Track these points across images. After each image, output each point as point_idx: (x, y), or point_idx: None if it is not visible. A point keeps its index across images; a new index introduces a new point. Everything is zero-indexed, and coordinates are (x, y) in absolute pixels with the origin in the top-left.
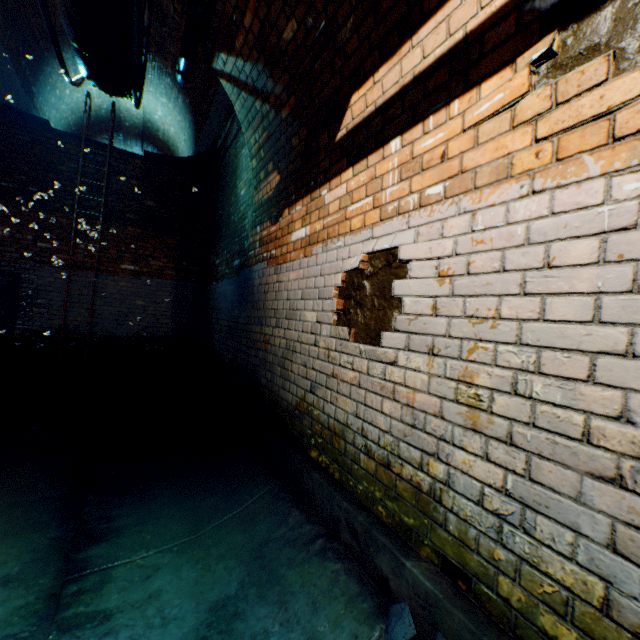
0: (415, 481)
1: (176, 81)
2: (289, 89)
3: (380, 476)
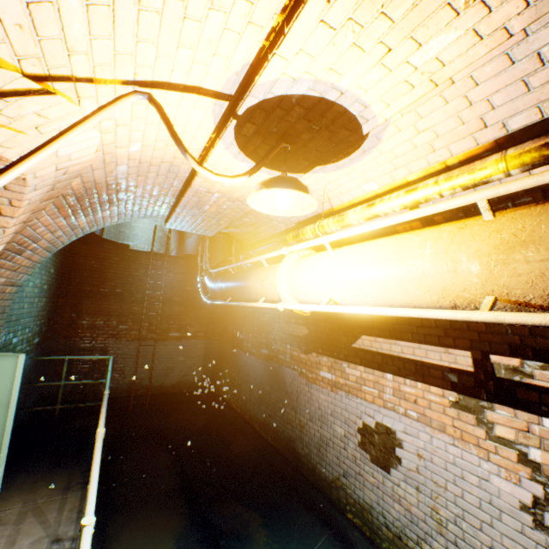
0: None
1: None
2: None
3: (395, 541)
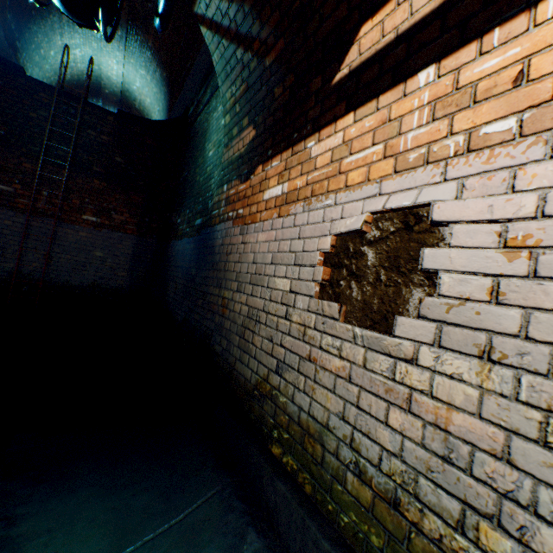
0: (449, 546)
1: (156, 55)
2: (278, 30)
3: (380, 515)
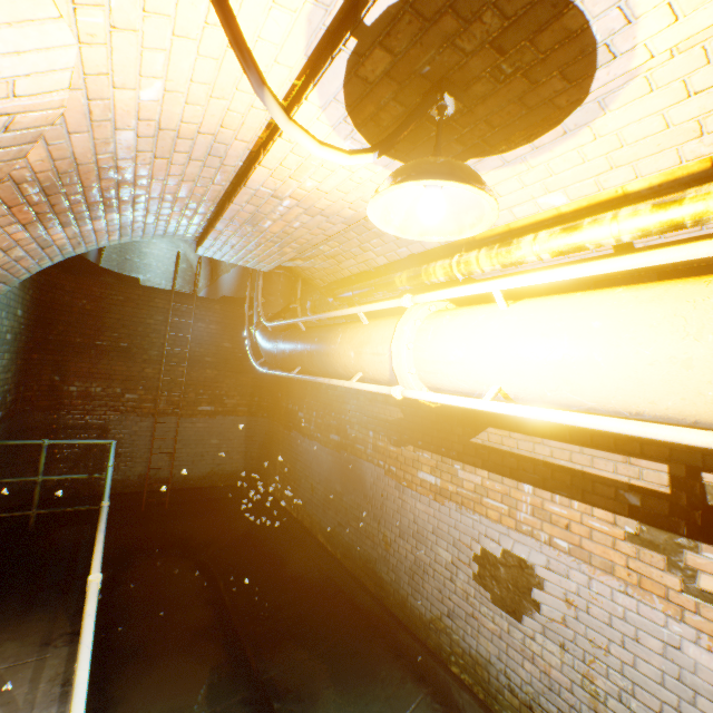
0: None
1: None
2: None
3: (523, 712)
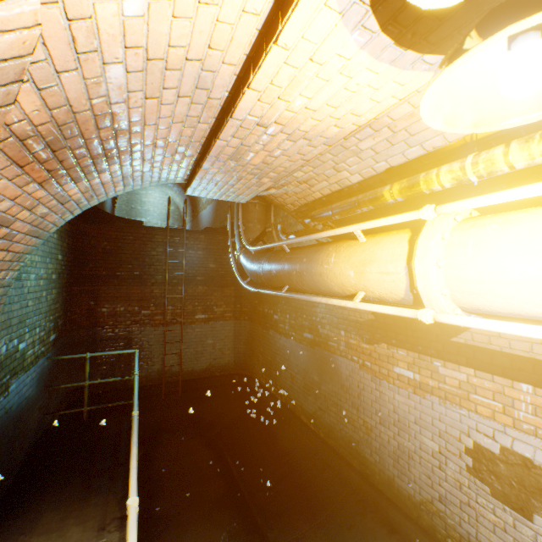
0: None
1: None
2: None
3: None
